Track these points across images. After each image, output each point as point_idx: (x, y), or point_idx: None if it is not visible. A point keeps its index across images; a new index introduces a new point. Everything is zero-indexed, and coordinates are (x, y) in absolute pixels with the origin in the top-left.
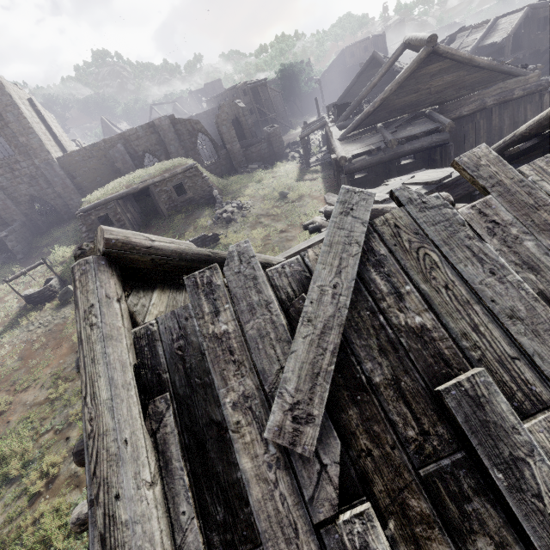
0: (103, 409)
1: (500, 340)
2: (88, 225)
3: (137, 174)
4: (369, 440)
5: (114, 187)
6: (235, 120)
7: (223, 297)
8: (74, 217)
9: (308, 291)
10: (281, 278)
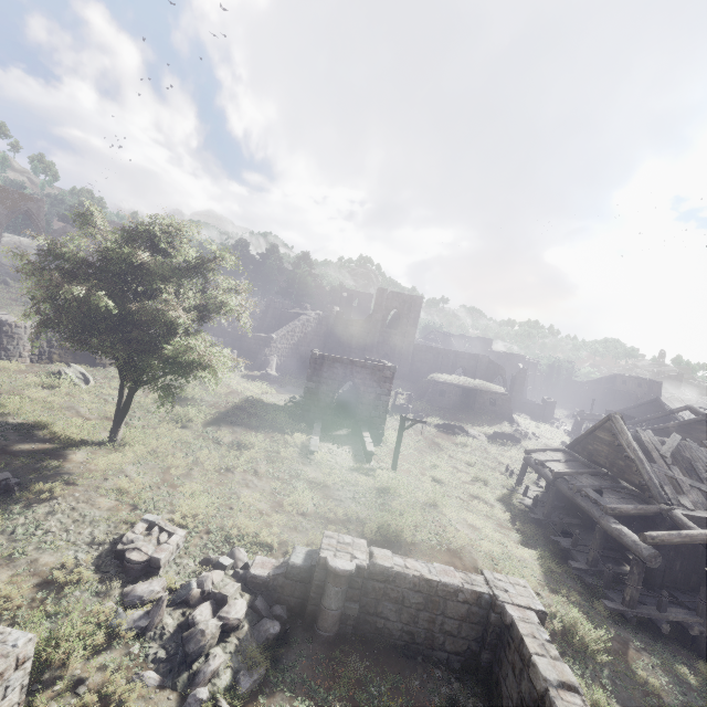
0: (629, 437)
1: (703, 464)
2: (433, 390)
3: (469, 379)
4: (676, 463)
5: (456, 379)
6: (511, 377)
7: (646, 436)
8: (397, 377)
9: (666, 442)
10: (658, 439)
